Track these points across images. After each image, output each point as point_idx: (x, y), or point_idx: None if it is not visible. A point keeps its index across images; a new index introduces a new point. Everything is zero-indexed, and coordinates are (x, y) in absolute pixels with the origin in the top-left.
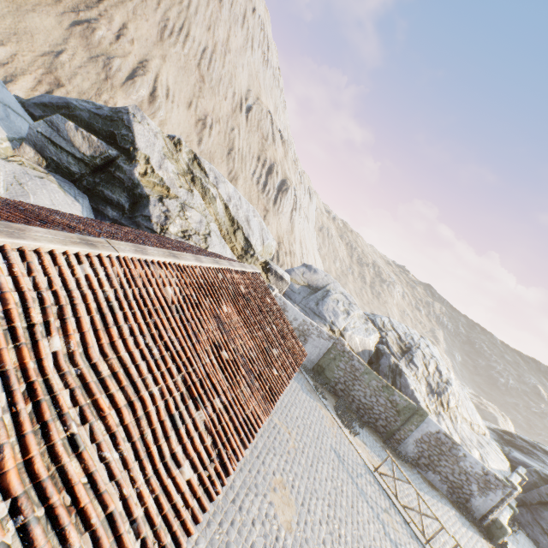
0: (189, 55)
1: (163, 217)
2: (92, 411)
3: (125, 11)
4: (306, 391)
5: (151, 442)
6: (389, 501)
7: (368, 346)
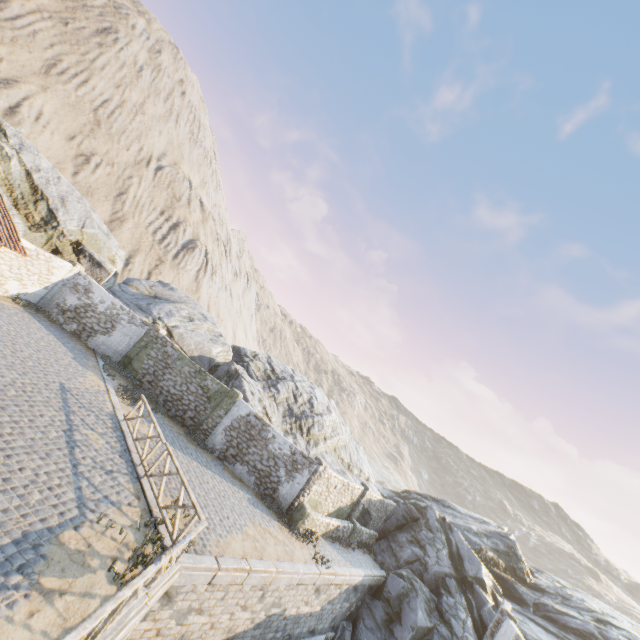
0: (84, 98)
1: None
2: None
3: None
4: (82, 362)
5: None
6: (119, 436)
7: (209, 353)
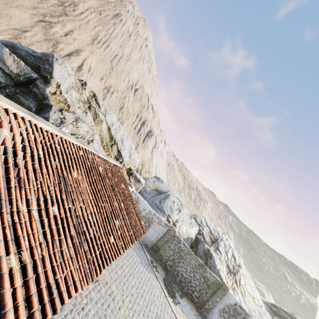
0: (107, 55)
1: (59, 121)
2: None
3: (74, 24)
4: (144, 264)
5: None
6: None
7: (191, 234)
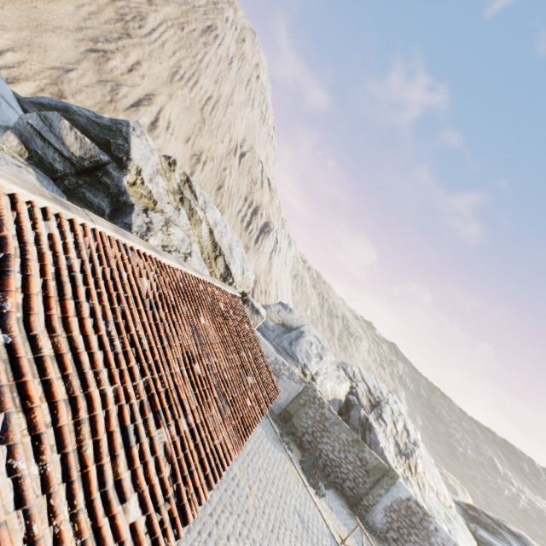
0: (195, 99)
1: (144, 227)
2: (13, 397)
3: (142, 51)
4: (271, 439)
5: (91, 459)
6: None
7: (339, 395)
